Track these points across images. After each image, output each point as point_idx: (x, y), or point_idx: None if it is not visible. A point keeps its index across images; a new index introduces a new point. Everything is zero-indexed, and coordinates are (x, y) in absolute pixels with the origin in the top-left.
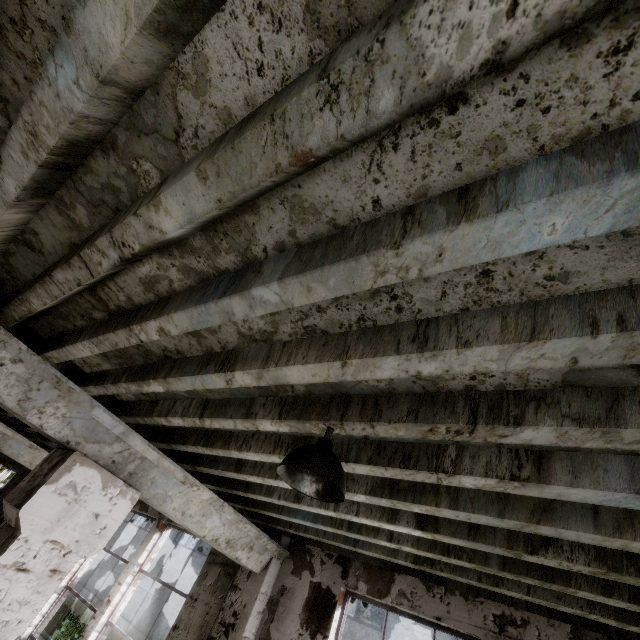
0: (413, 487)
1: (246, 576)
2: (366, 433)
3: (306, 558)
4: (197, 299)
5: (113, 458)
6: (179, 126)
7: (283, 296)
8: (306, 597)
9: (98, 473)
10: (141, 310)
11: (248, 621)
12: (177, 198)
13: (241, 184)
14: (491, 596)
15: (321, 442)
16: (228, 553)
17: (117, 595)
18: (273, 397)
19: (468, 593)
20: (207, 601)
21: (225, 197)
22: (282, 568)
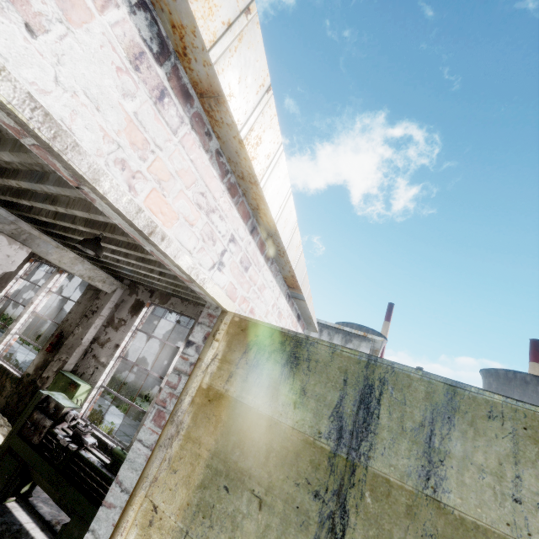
0: (149, 259)
1: (104, 294)
2: (114, 237)
3: (136, 290)
4: (29, 179)
5: (12, 232)
6: (0, 130)
7: (57, 190)
8: (132, 304)
9: (5, 238)
10: (6, 171)
11: (103, 310)
12: (6, 155)
13: (26, 161)
14: (203, 305)
15: (95, 238)
16: (90, 282)
17: (37, 300)
18: (83, 217)
19: (196, 304)
20: (86, 304)
21: (22, 161)
22: (124, 293)
